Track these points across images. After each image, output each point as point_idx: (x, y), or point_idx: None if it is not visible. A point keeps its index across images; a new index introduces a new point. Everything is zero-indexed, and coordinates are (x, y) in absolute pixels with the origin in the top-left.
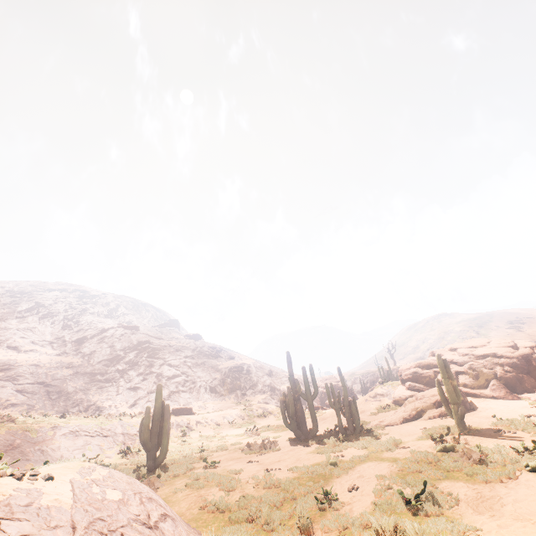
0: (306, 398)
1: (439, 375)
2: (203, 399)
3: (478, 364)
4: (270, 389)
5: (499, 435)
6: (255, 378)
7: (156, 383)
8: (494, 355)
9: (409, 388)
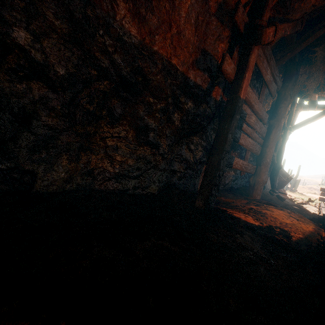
0: None
1: None
2: None
3: None
4: None
5: None
6: None
7: None
8: None
9: None
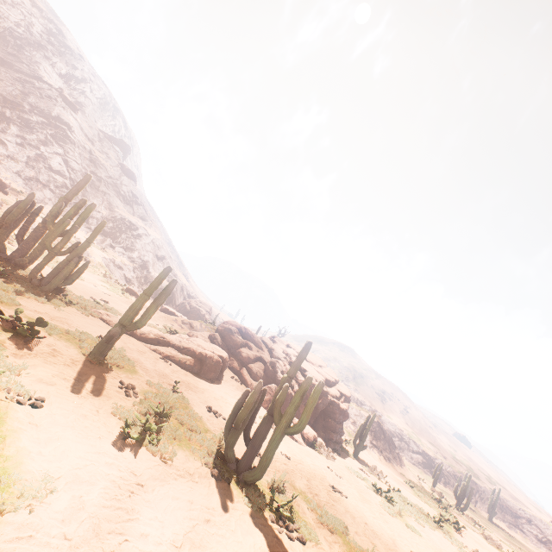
0: (51, 227)
1: (244, 348)
2: (64, 213)
3: (282, 366)
4: (141, 265)
5: (108, 383)
6: (138, 245)
7: (30, 158)
8: (303, 371)
9: (211, 336)
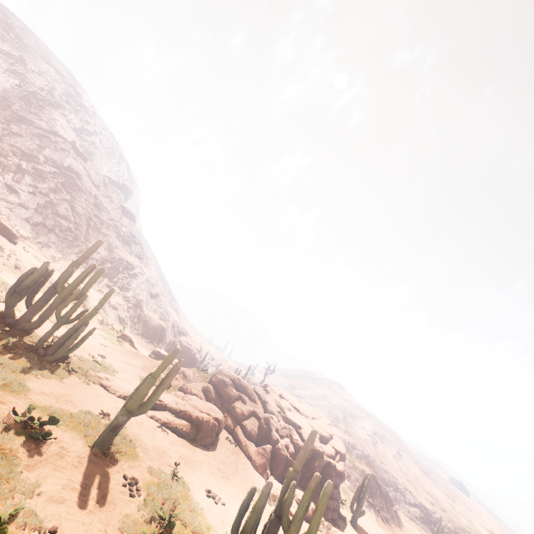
0: (61, 292)
1: (238, 402)
2: (65, 256)
3: (276, 423)
4: (136, 304)
5: (112, 482)
6: (134, 284)
7: (39, 205)
8: (297, 428)
9: (205, 389)
